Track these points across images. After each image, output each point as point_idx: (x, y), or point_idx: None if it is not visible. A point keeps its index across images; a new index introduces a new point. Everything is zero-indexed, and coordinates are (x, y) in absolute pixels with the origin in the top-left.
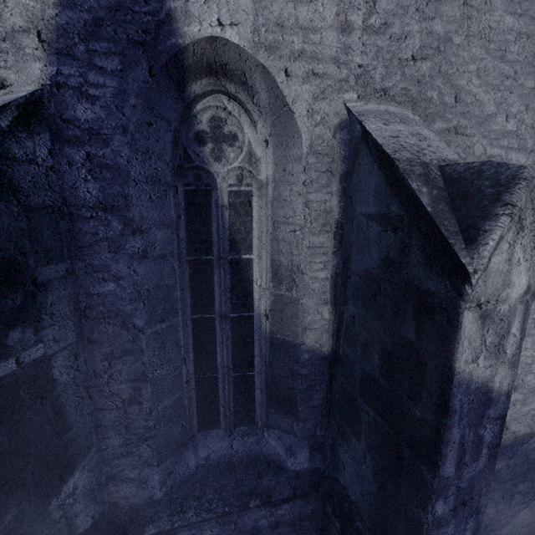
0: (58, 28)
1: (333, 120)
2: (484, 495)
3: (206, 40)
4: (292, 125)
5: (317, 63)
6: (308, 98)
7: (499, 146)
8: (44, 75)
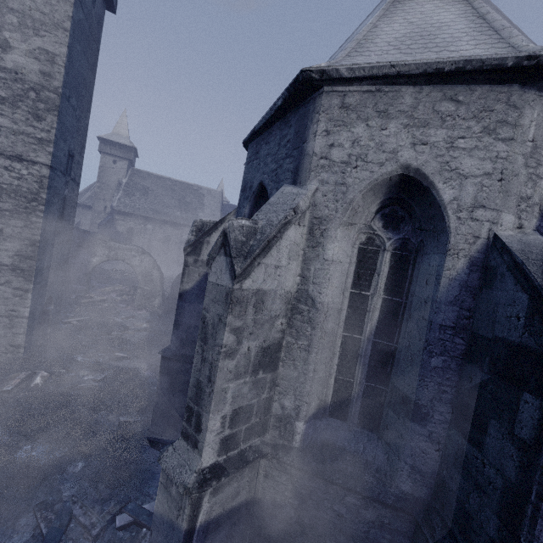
0: None
1: None
2: None
3: None
4: None
5: None
6: None
7: None
8: (535, 225)
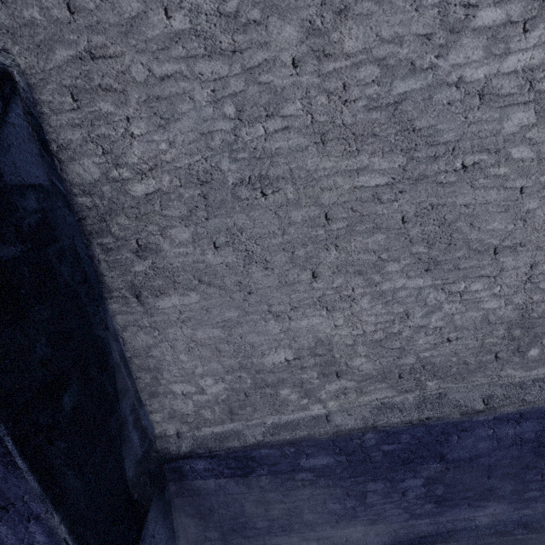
0: None
1: None
2: (32, 502)
3: None
4: None
5: None
6: None
7: (172, 59)
8: None
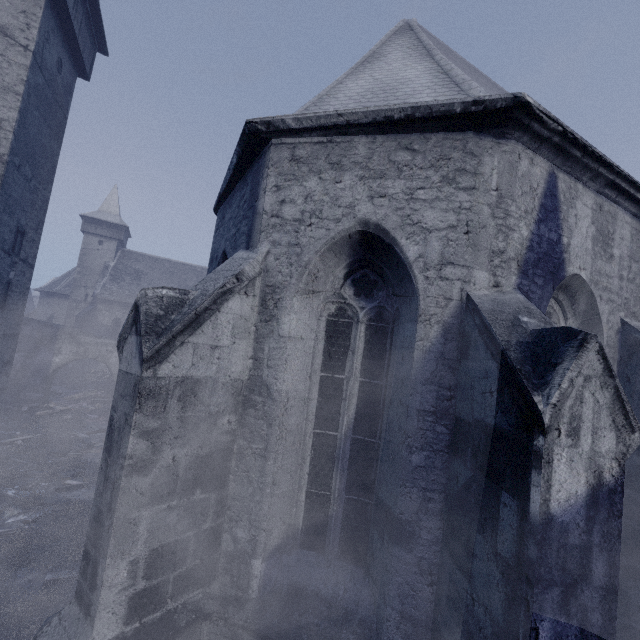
0: (525, 260)
1: (615, 327)
2: None
3: (572, 275)
4: (598, 327)
5: (611, 294)
6: (607, 312)
7: None
8: (515, 283)
